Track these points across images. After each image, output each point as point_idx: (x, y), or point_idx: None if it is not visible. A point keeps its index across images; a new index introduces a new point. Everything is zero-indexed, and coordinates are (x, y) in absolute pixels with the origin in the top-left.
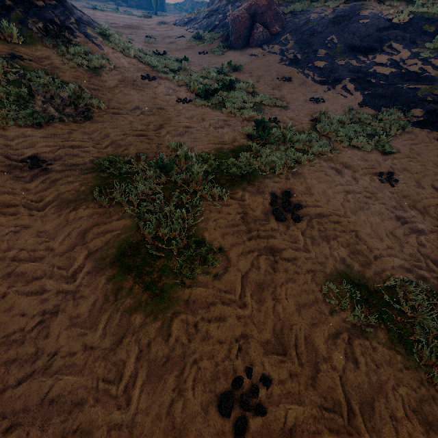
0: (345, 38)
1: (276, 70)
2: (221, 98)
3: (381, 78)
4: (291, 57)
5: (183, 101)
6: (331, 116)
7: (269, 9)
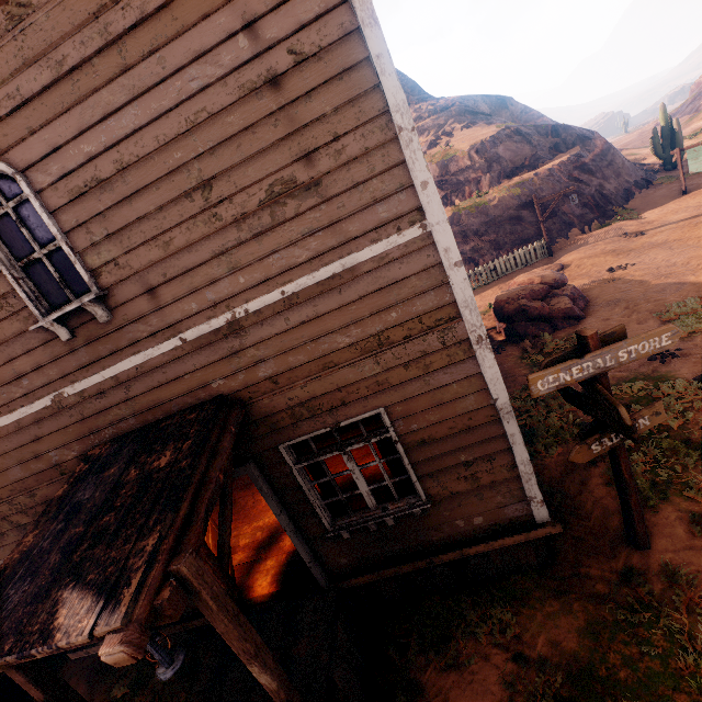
0: None
1: None
2: (700, 135)
3: None
4: None
5: None
6: None
7: None
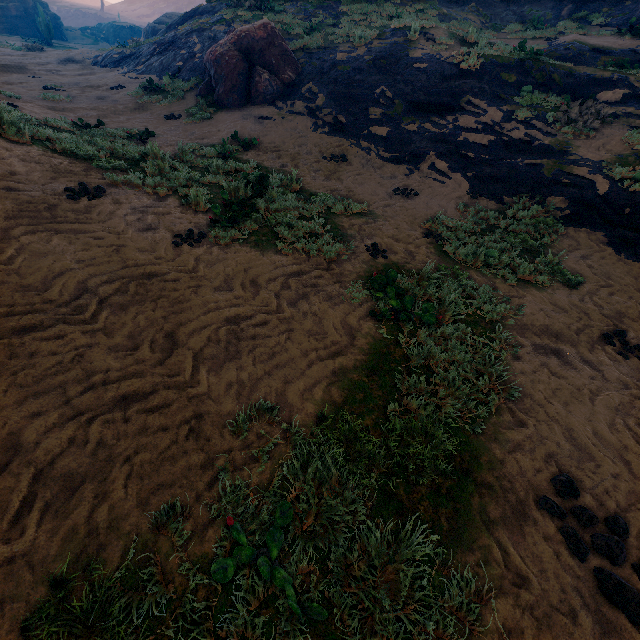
0: (402, 90)
1: (315, 142)
2: (260, 216)
3: (480, 150)
4: (330, 121)
5: (188, 239)
6: (450, 222)
7: (271, 44)
